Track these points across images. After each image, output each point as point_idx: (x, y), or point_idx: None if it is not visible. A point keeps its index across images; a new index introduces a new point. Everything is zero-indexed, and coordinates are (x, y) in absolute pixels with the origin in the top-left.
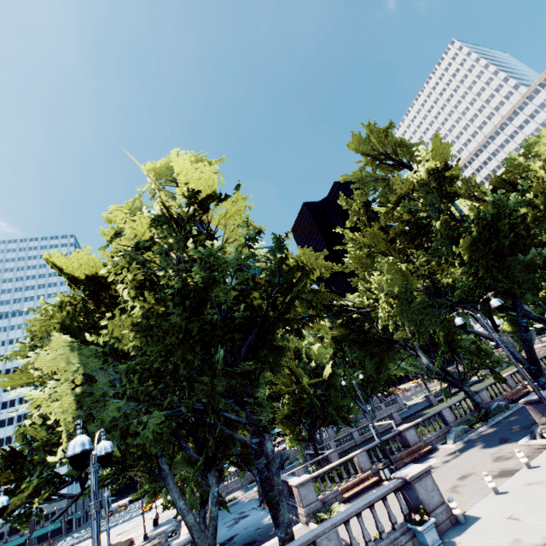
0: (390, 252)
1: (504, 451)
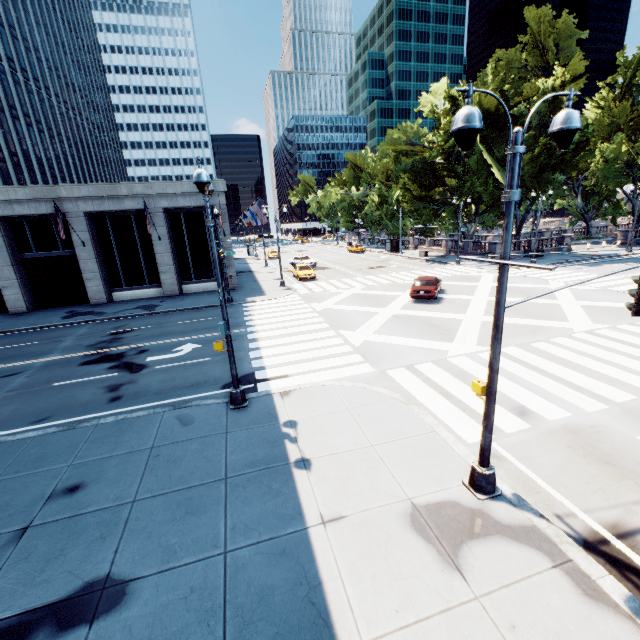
0: (624, 127)
1: (593, 246)
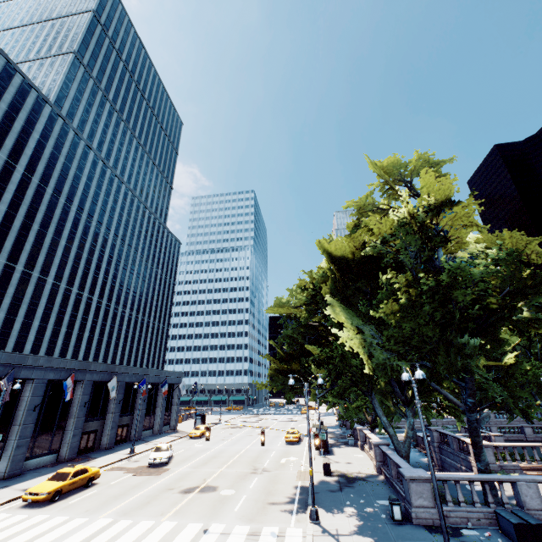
0: None
1: None
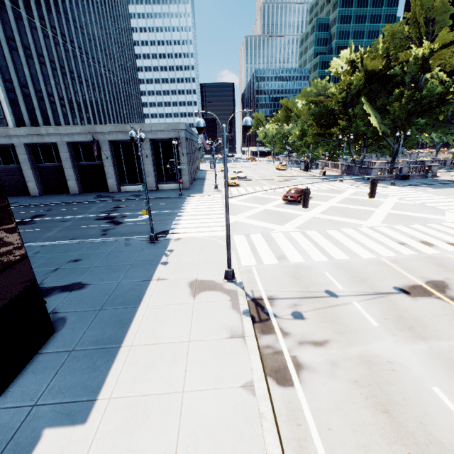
0: None
1: None
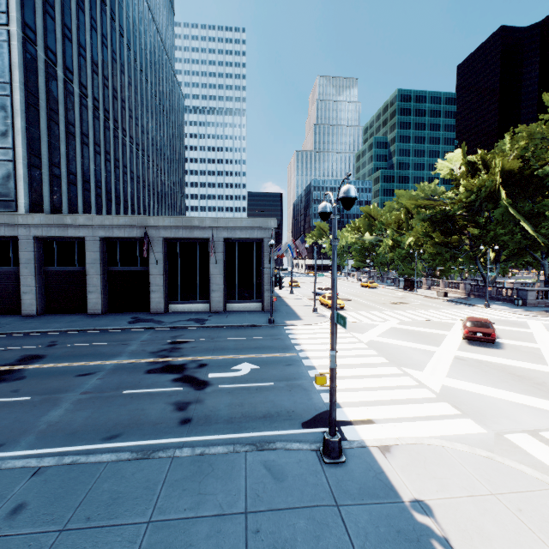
0: None
1: None
